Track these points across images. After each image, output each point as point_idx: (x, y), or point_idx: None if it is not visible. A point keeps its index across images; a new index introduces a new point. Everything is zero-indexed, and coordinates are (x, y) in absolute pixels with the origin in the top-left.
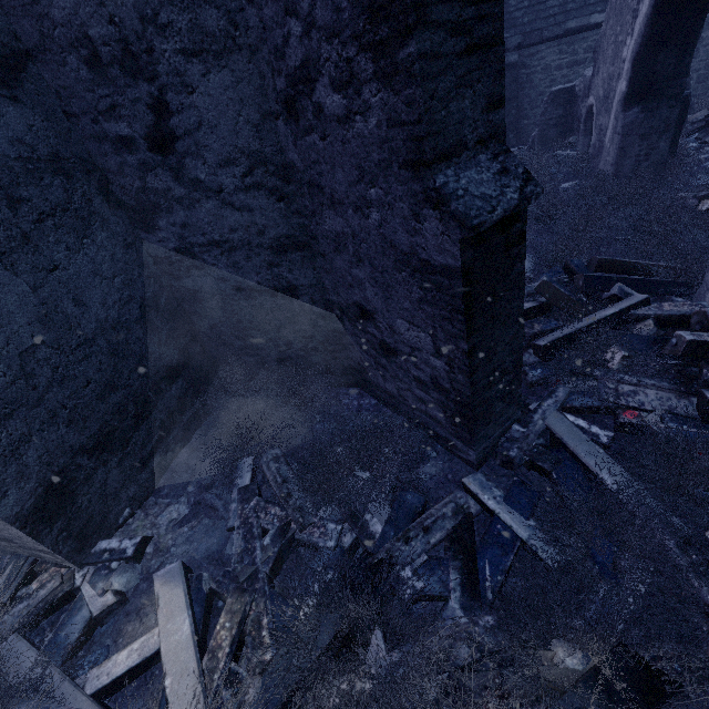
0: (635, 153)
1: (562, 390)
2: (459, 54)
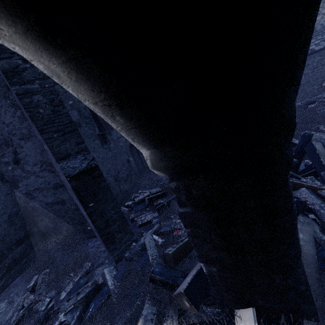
0: None
1: (156, 225)
2: (60, 136)
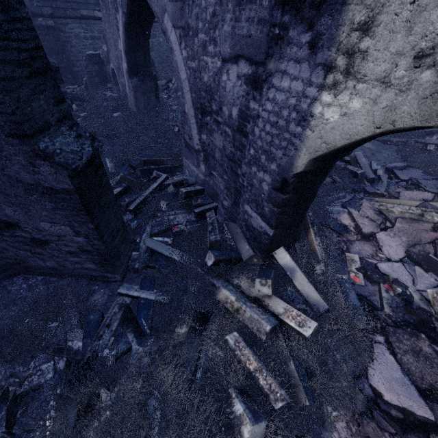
0: (143, 101)
1: (148, 227)
2: (27, 77)
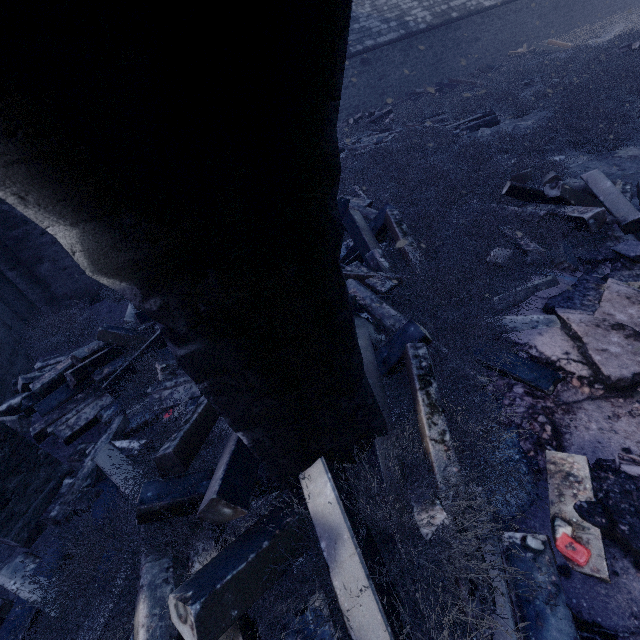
0: None
1: (117, 420)
2: None
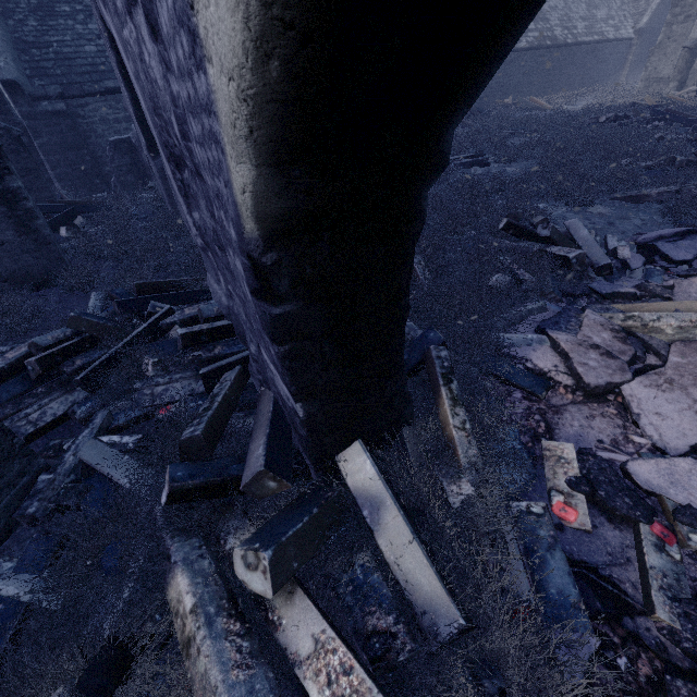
0: None
1: (100, 415)
2: None
